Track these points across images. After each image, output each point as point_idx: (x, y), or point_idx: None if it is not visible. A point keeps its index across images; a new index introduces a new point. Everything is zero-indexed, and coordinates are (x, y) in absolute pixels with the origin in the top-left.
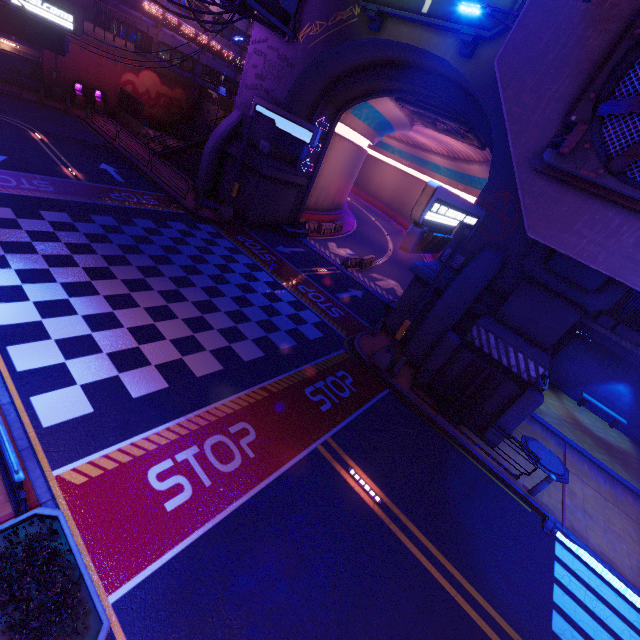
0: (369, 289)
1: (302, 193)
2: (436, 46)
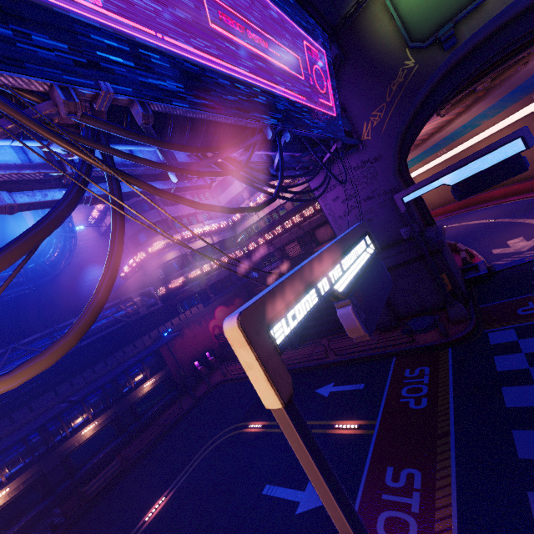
0: None
1: None
2: None
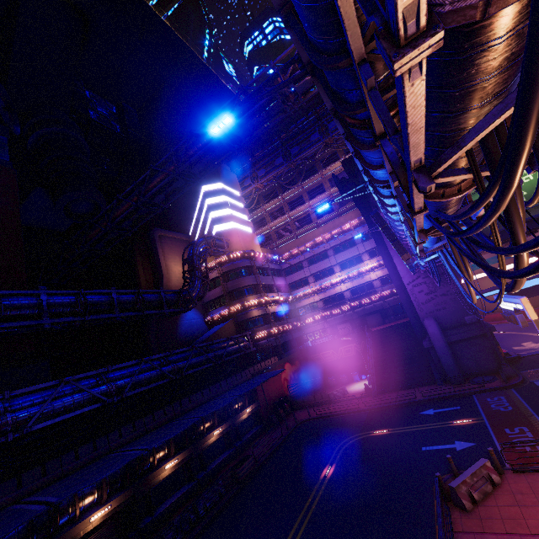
0: None
1: None
2: None
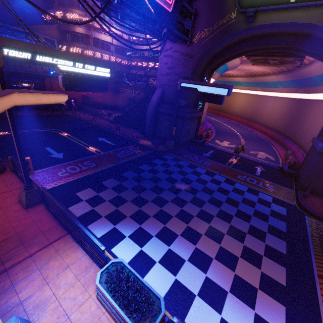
0: (261, 163)
1: (198, 120)
2: (302, 18)
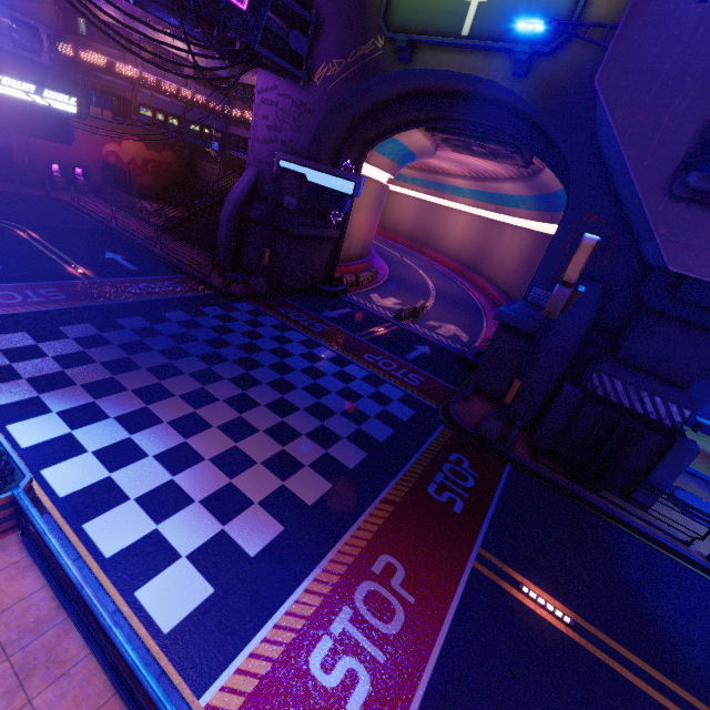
0: (434, 341)
1: (334, 246)
2: (482, 69)
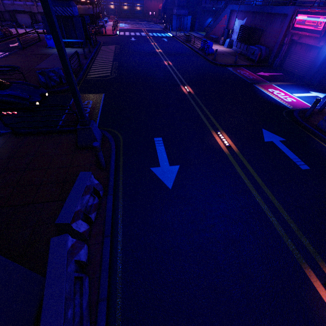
0: None
1: None
2: None
